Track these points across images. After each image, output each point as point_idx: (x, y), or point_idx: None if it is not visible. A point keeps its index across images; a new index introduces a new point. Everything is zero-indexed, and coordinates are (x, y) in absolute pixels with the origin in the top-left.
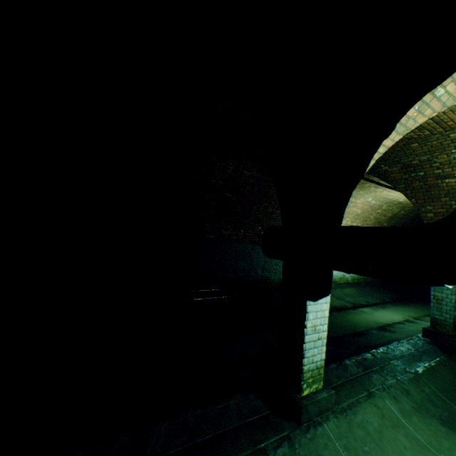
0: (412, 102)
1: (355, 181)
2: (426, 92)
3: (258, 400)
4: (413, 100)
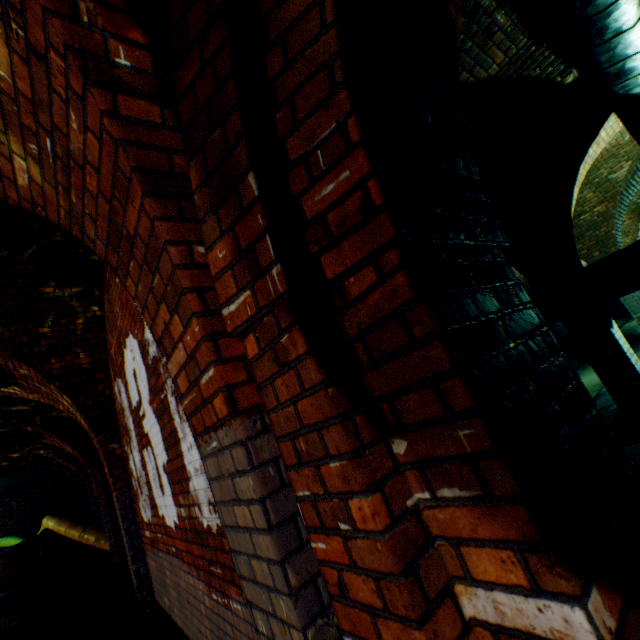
0: (579, 164)
1: (570, 231)
2: (584, 155)
3: (631, 444)
4: (580, 163)
